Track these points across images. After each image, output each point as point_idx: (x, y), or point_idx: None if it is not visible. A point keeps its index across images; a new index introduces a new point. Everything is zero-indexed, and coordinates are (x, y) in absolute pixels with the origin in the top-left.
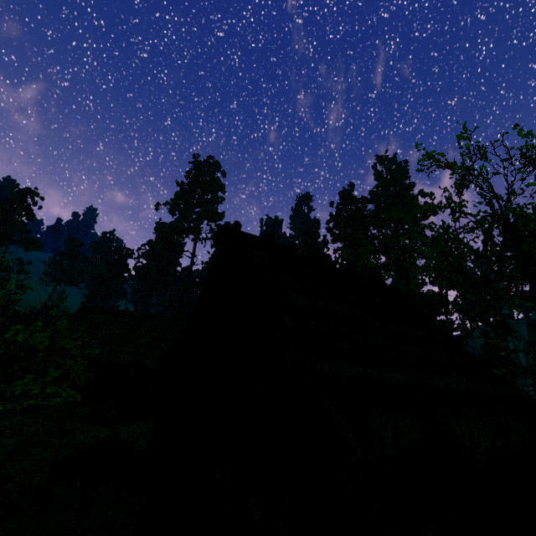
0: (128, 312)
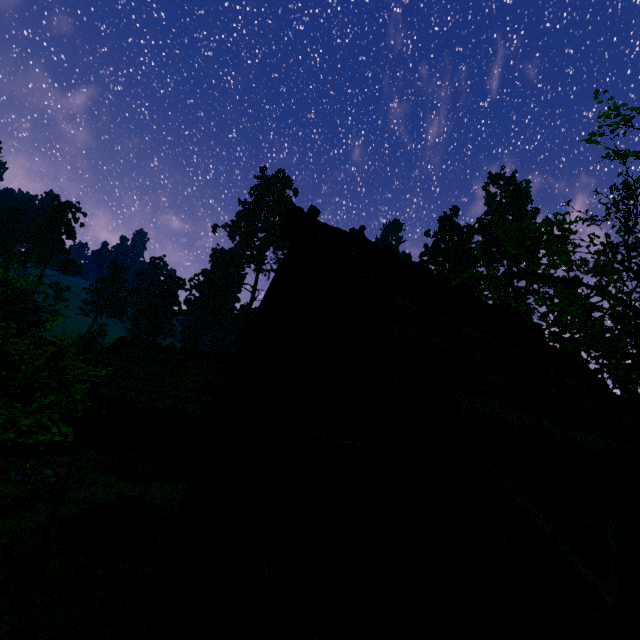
0: (172, 349)
